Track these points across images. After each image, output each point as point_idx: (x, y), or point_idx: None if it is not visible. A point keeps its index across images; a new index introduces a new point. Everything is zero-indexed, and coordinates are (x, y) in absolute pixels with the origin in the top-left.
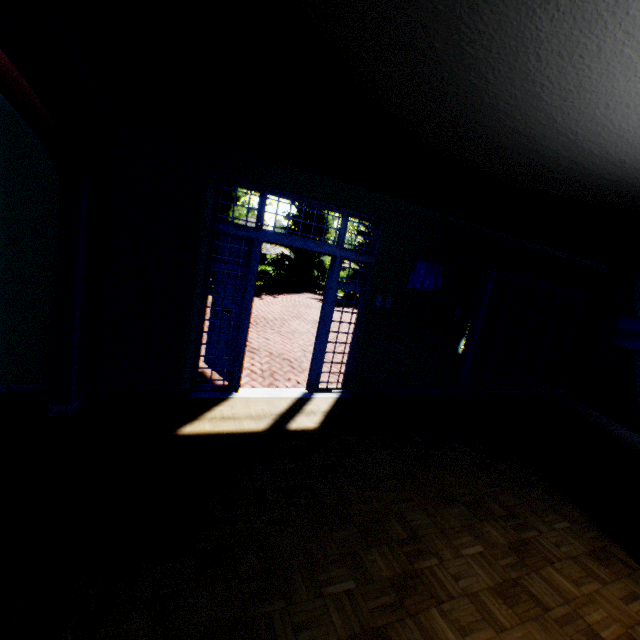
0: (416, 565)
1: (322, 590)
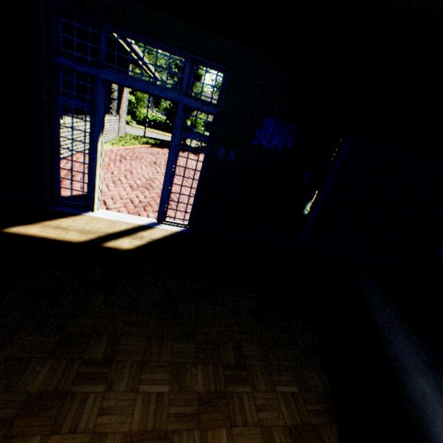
0: (75, 388)
1: None
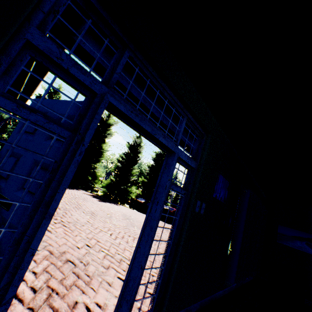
0: None
1: None
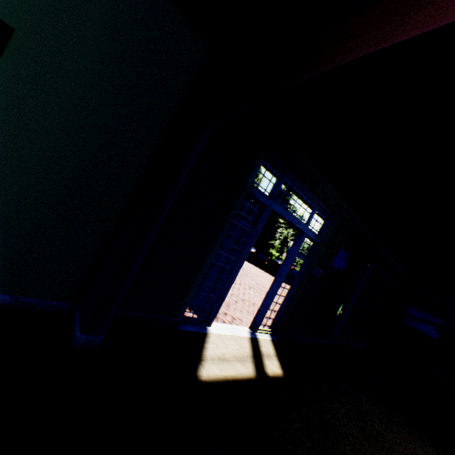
0: None
1: None
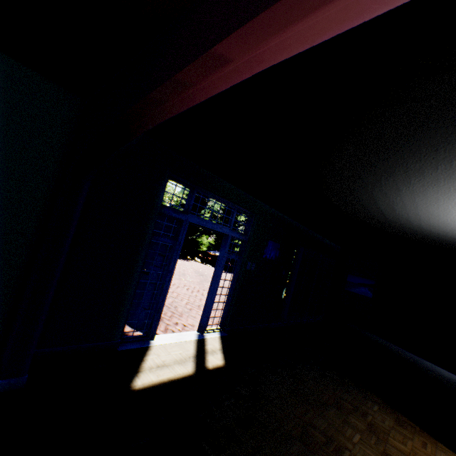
0: None
1: None
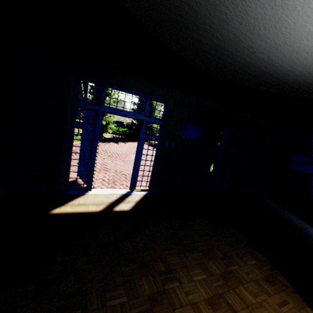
0: (166, 287)
1: (106, 303)
